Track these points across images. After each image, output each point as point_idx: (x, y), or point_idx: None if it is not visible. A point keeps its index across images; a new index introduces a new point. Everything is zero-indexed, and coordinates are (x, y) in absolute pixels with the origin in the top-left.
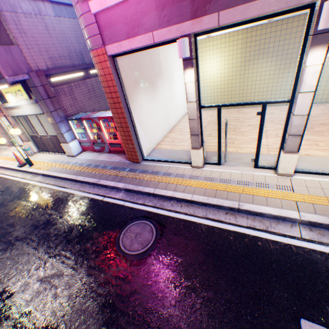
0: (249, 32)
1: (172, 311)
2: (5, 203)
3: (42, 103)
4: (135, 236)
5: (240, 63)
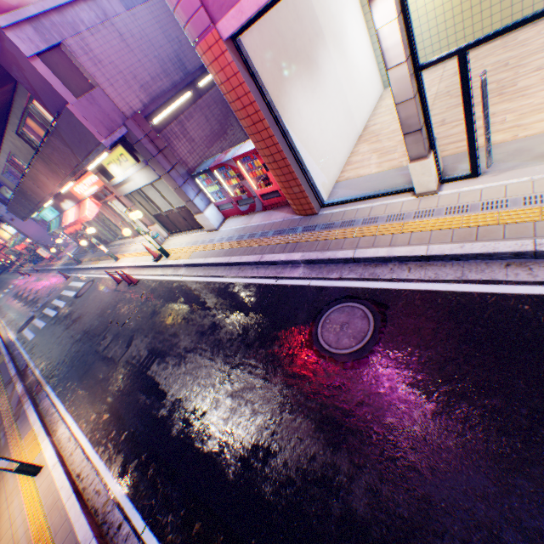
0: None
1: (430, 428)
2: (157, 310)
3: (154, 163)
4: (340, 328)
5: None
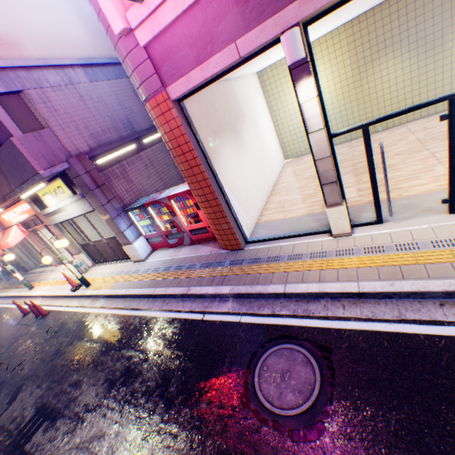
0: (354, 25)
1: None
2: (62, 349)
3: (91, 196)
4: (281, 377)
5: (351, 72)
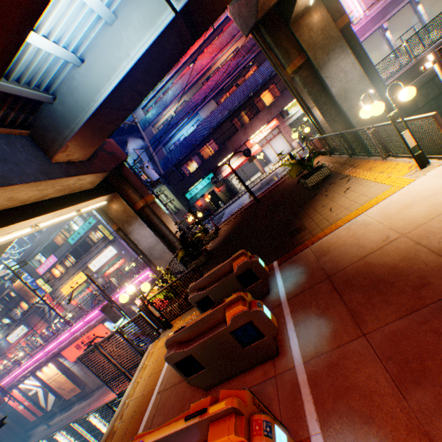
0: None
1: None
2: None
3: None
4: None
5: None
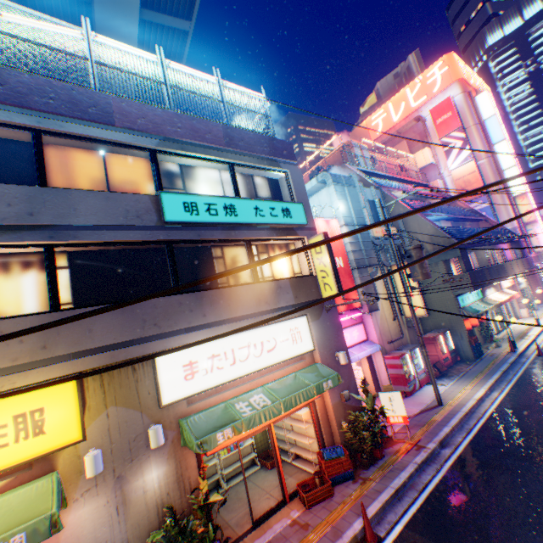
0: None
1: None
2: None
3: (525, 280)
4: None
5: None
